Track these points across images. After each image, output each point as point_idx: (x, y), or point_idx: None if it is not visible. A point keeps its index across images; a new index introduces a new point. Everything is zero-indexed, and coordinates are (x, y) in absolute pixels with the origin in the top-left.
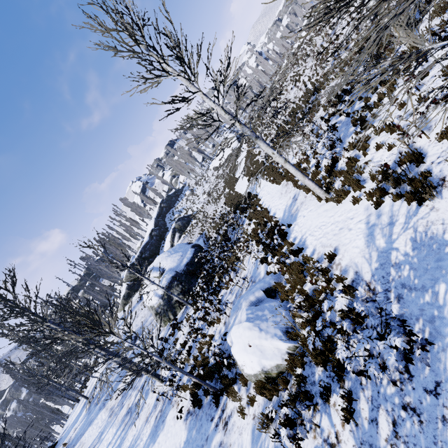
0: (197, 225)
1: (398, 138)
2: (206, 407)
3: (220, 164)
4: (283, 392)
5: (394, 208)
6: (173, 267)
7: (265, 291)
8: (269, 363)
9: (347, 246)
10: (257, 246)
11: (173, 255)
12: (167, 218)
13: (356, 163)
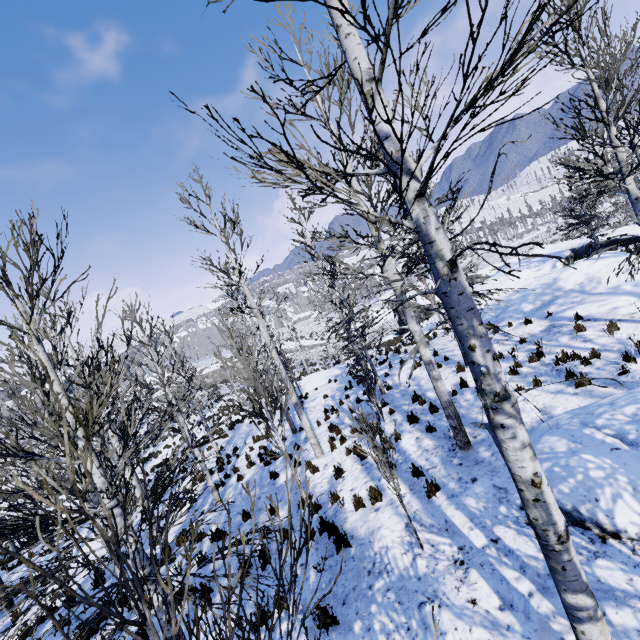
0: None
1: None
2: None
3: None
4: None
5: None
6: None
7: None
8: None
9: None
10: None
11: None
12: None
13: None
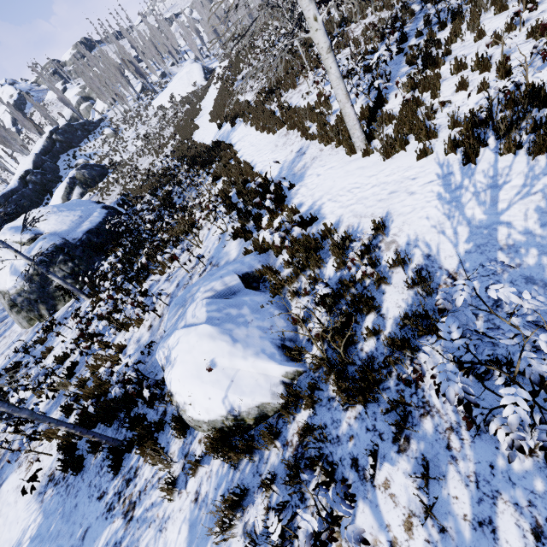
0: (117, 181)
1: (498, 75)
2: (91, 471)
3: (171, 99)
4: (266, 453)
5: (500, 165)
6: (59, 231)
7: (243, 278)
8: (245, 402)
9: (408, 216)
10: (231, 211)
11: (64, 212)
12: (62, 161)
13: (417, 108)
